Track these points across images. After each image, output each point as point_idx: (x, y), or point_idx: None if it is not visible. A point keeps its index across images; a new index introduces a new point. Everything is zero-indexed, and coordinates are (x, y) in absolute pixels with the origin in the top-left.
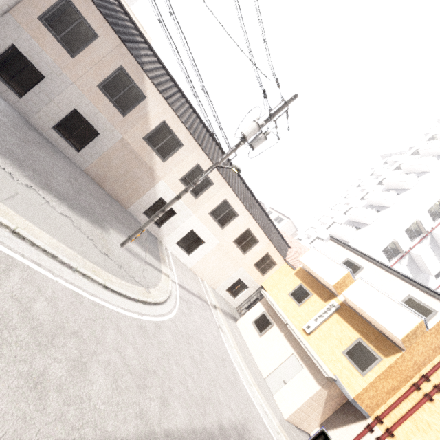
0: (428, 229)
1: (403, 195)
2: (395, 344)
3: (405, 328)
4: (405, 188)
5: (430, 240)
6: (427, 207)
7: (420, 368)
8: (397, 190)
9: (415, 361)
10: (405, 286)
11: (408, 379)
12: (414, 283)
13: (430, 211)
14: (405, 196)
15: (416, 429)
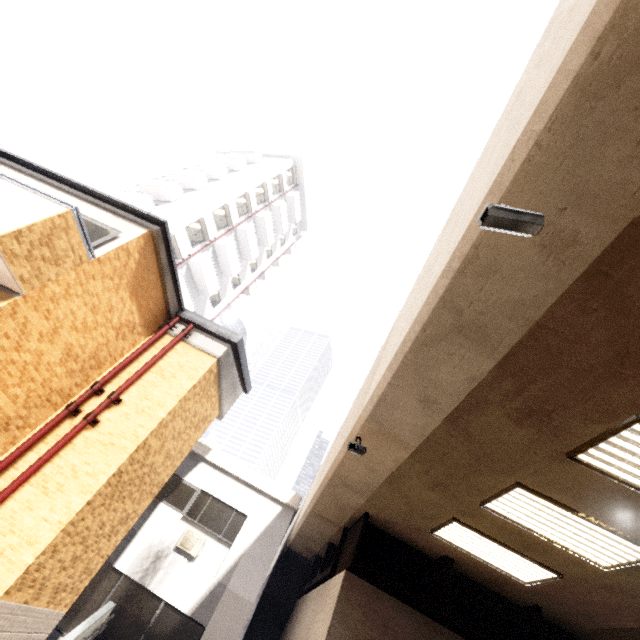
0: (185, 256)
1: (163, 207)
2: (4, 287)
3: (20, 222)
4: (167, 200)
5: (186, 272)
6: (187, 223)
7: (89, 374)
8: (157, 201)
9: (70, 348)
10: (80, 206)
11: (58, 399)
12: (100, 202)
13: (189, 230)
14: (164, 208)
15: (42, 493)
